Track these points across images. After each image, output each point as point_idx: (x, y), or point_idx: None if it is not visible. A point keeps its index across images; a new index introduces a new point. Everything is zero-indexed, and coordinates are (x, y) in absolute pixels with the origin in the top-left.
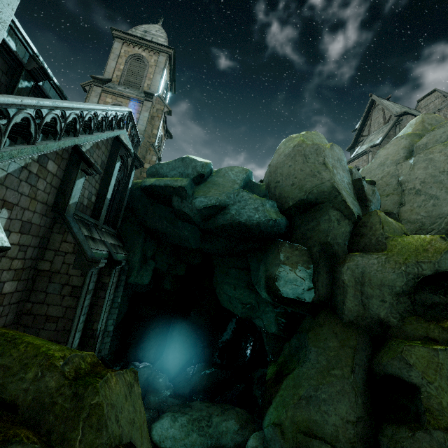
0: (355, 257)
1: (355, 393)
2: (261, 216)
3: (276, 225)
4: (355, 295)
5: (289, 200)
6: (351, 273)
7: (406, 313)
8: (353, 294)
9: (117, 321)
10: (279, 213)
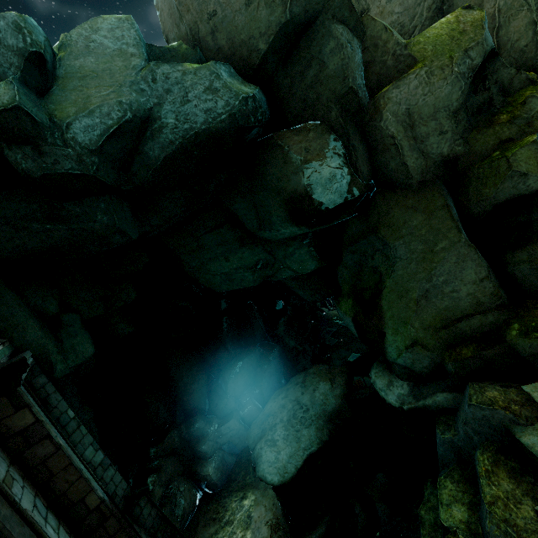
0: (390, 94)
1: (474, 248)
2: (229, 99)
3: (258, 105)
4: (410, 147)
5: (257, 42)
6: (394, 119)
7: (466, 132)
8: (409, 146)
9: (94, 438)
10: (247, 83)
